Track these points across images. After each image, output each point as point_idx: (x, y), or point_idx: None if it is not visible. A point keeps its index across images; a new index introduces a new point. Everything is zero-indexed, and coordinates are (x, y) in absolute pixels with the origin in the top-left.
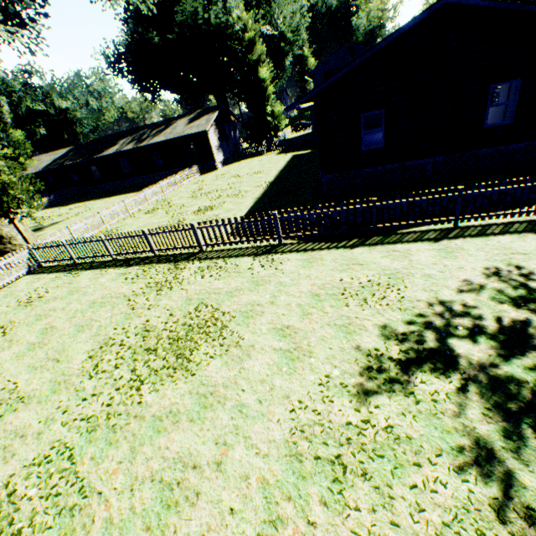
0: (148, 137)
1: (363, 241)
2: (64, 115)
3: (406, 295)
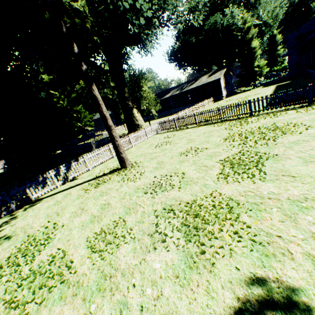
0: (186, 87)
1: None
2: None
3: None
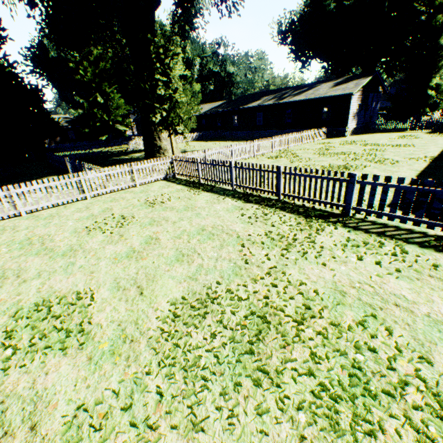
0: (288, 96)
1: None
2: (229, 78)
3: None
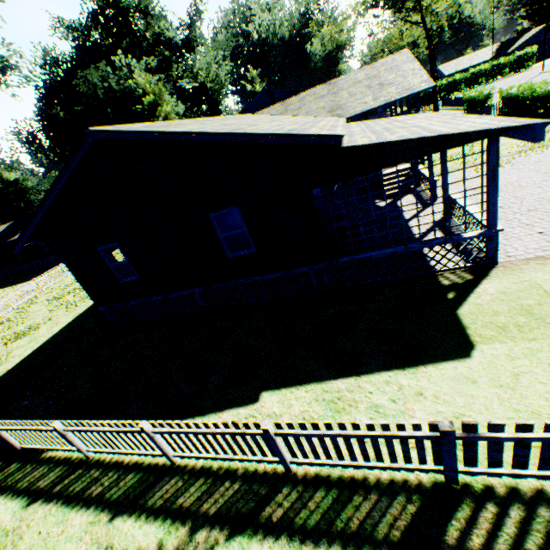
0: None
1: None
2: (15, 185)
3: None
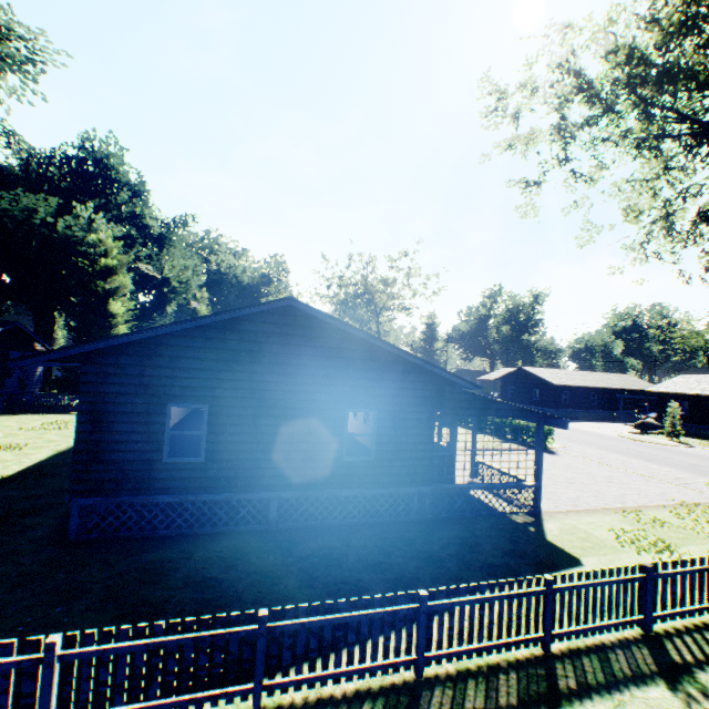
0: None
1: None
2: None
3: None
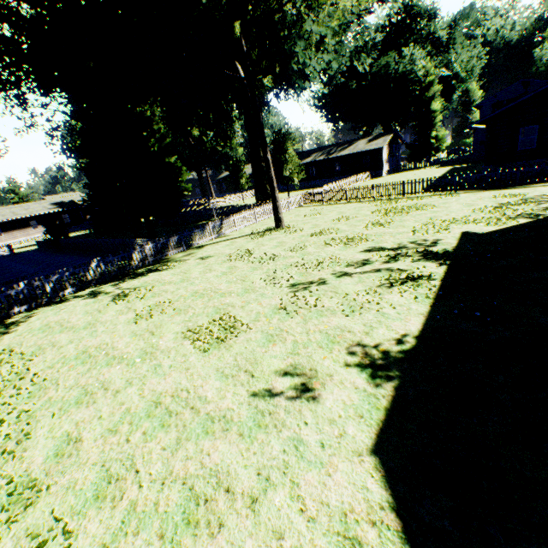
0: (335, 152)
1: (508, 188)
2: None
3: (527, 196)
